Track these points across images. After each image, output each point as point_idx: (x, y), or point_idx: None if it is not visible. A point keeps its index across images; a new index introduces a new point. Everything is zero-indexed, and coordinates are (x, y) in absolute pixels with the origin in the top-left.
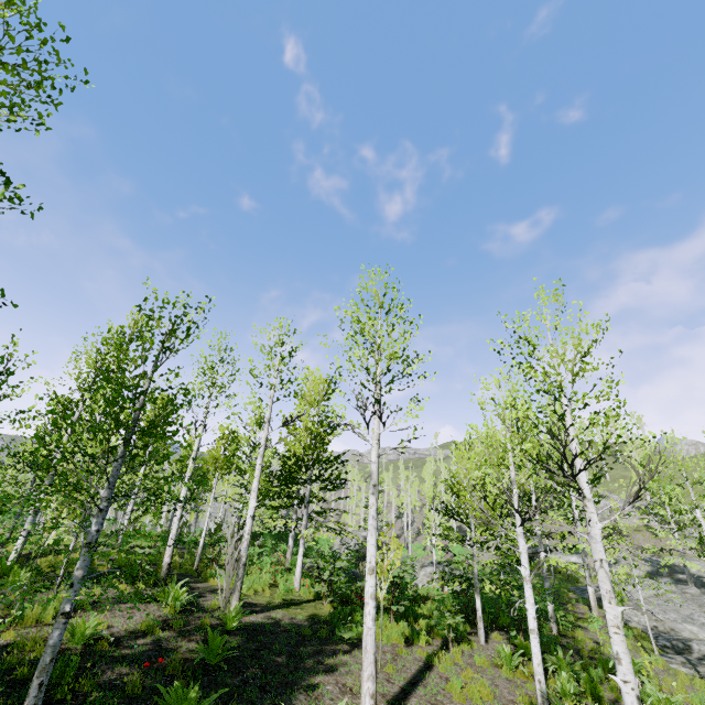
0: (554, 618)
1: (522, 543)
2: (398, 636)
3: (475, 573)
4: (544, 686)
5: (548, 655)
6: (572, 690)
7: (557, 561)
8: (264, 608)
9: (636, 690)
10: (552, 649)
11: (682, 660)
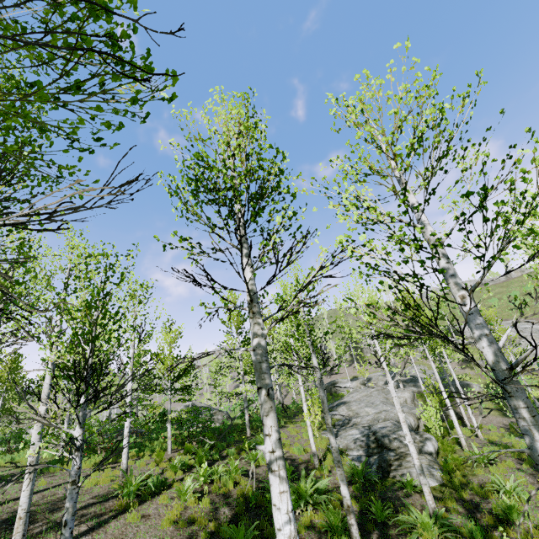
0: (249, 426)
1: (129, 383)
2: (89, 463)
3: (168, 410)
4: (125, 465)
5: (214, 449)
6: (179, 464)
7: (244, 389)
8: (1, 471)
9: (34, 447)
10: (219, 445)
11: (335, 430)
